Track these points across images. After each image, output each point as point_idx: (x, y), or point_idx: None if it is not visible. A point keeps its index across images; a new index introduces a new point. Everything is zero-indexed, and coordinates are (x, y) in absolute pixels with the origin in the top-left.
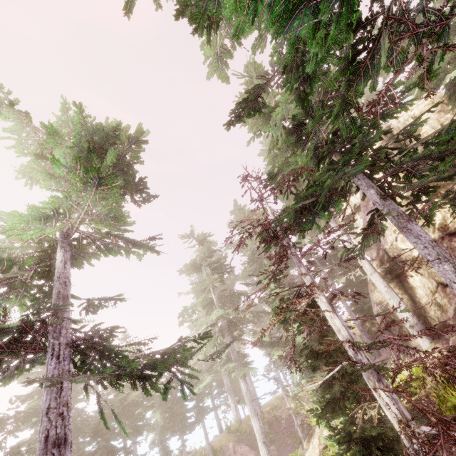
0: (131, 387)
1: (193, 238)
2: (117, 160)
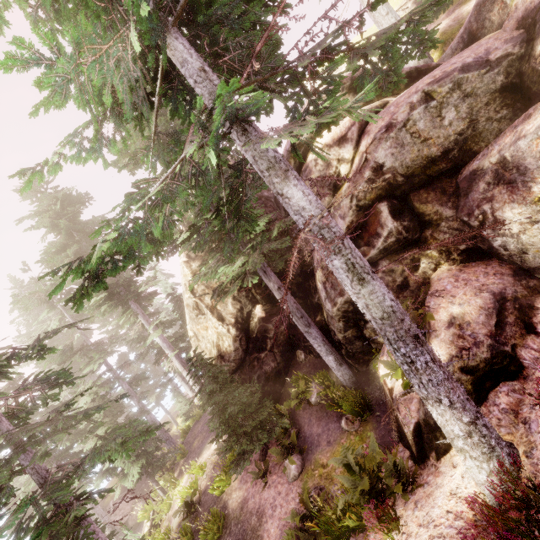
0: None
1: None
2: None
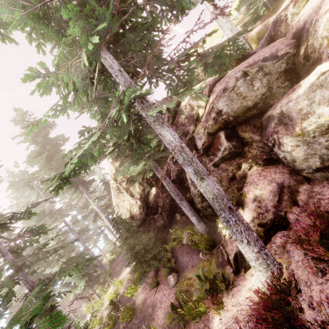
0: None
1: None
2: None
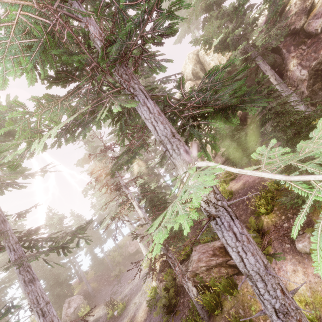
0: (58, 255)
1: (79, 140)
2: (1, 126)
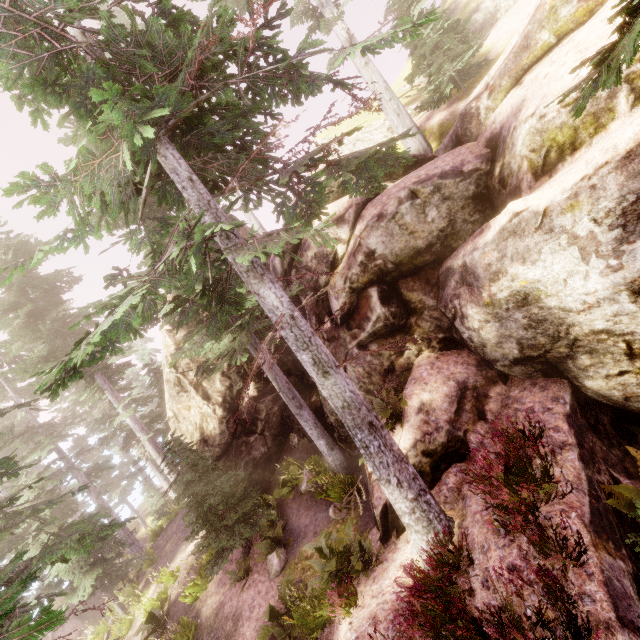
0: None
1: None
2: None
